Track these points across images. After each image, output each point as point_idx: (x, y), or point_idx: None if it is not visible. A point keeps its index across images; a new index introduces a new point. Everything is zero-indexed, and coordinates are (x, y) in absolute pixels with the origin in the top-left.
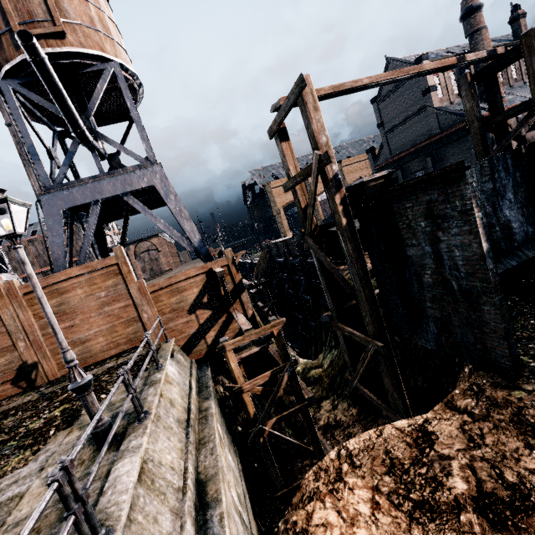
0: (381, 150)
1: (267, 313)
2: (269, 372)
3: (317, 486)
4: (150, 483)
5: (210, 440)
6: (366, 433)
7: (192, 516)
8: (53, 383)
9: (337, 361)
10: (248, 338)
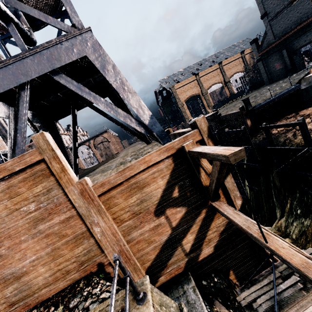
0: (265, 38)
1: None
2: None
3: None
4: None
5: None
6: None
7: None
8: None
9: None
10: None
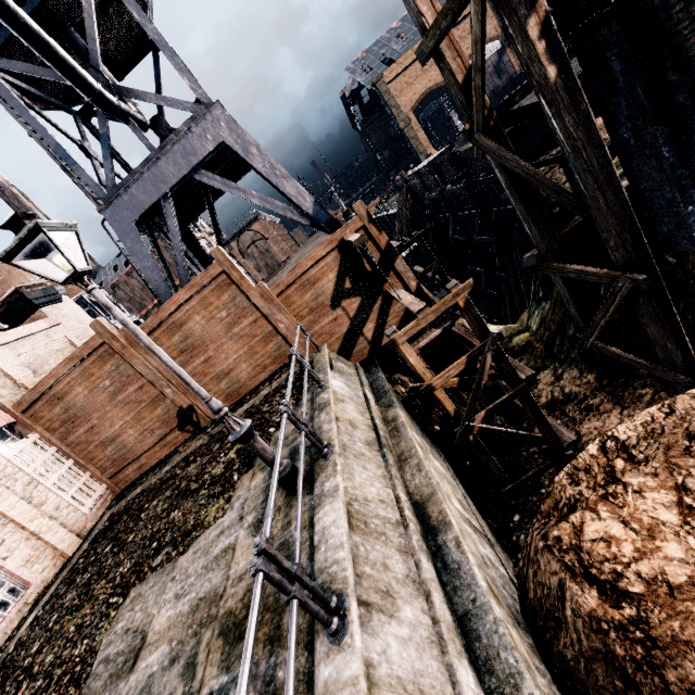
0: None
1: (433, 278)
2: (464, 358)
3: (578, 492)
4: (363, 527)
5: (411, 455)
6: (644, 413)
7: (424, 550)
8: (217, 422)
9: (551, 317)
10: (424, 321)
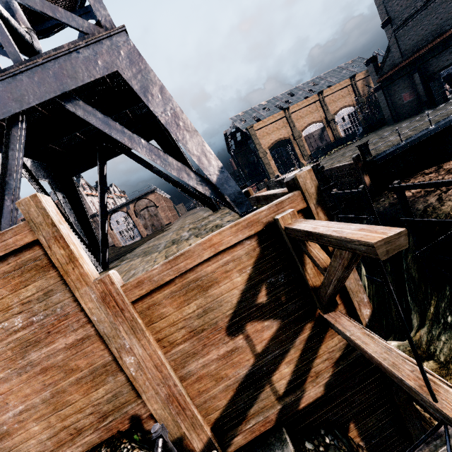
0: (387, 56)
1: None
2: None
3: None
4: None
5: None
6: None
7: None
8: None
9: None
10: None
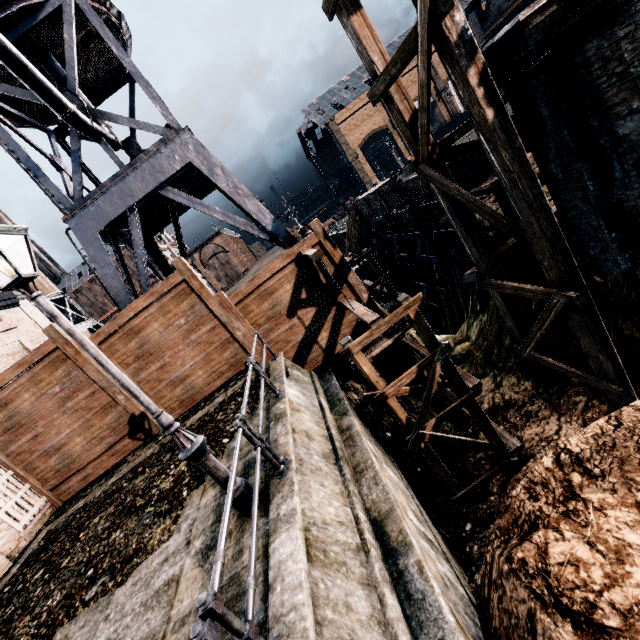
0: None
1: (382, 290)
2: (415, 367)
3: (538, 509)
4: (322, 557)
5: (367, 467)
6: (593, 425)
7: (387, 580)
8: None
9: (489, 328)
10: (377, 331)
